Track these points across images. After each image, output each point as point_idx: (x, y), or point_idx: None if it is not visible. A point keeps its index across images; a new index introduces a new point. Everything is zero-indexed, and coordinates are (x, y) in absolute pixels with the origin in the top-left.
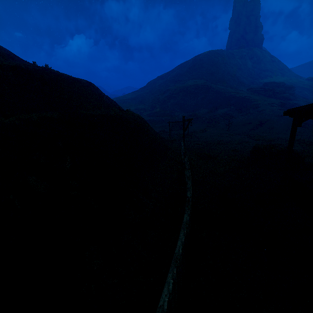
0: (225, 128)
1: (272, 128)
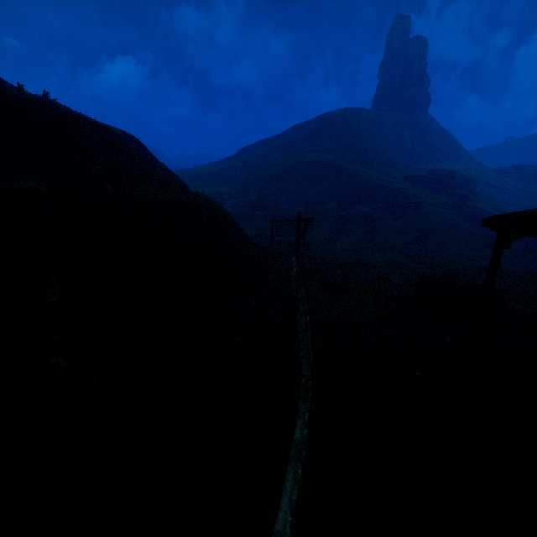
0: (366, 239)
1: (442, 244)
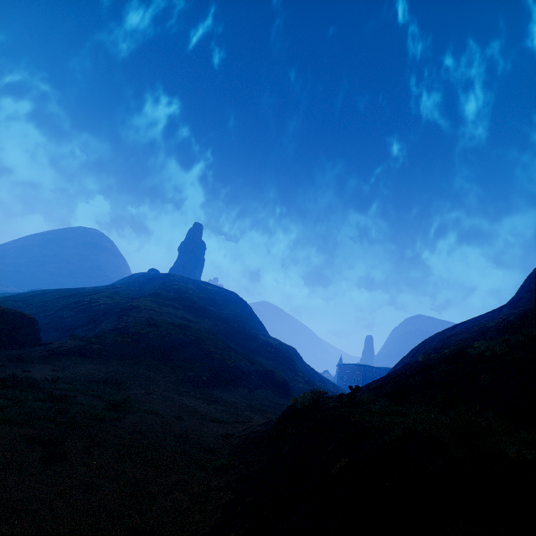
0: None
1: None
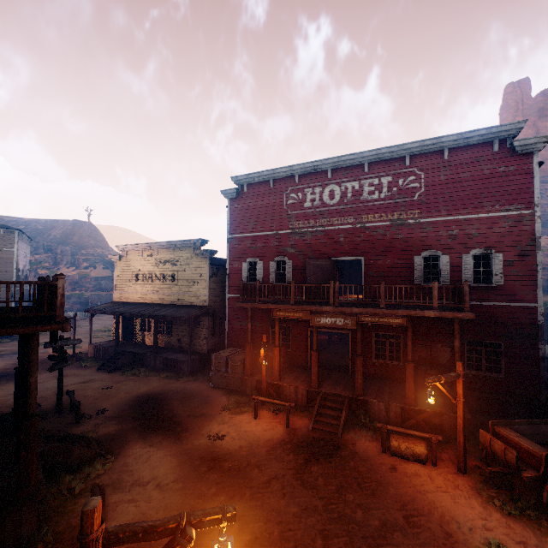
0: None
1: None
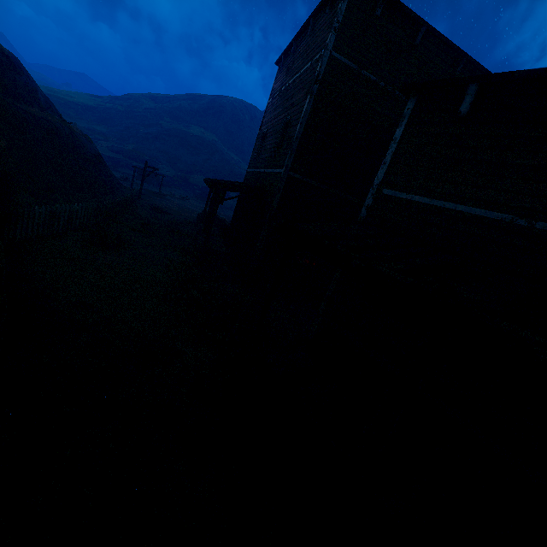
0: None
1: None
